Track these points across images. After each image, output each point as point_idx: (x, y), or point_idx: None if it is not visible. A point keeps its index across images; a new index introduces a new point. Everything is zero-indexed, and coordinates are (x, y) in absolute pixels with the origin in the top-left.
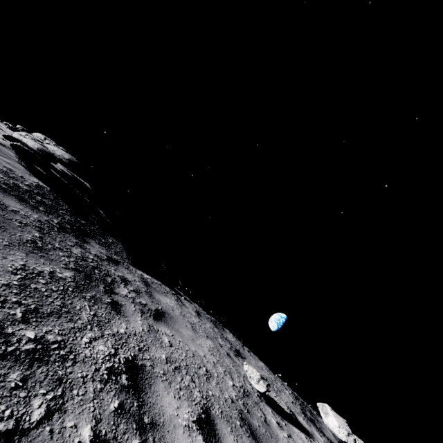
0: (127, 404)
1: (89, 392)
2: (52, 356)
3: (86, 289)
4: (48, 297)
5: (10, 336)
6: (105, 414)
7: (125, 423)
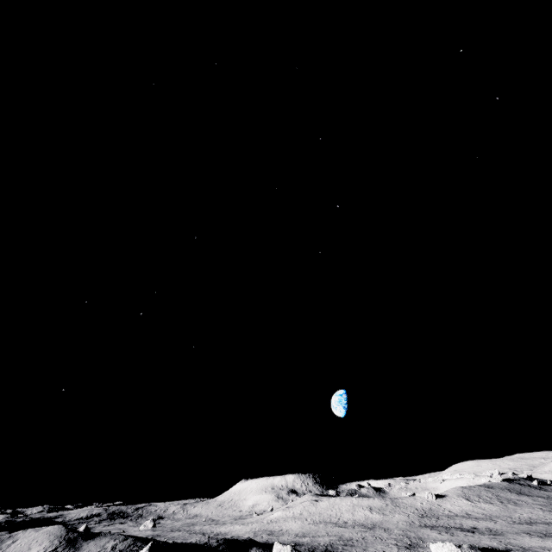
0: None
1: None
2: None
3: (77, 551)
4: None
5: None
6: None
7: None
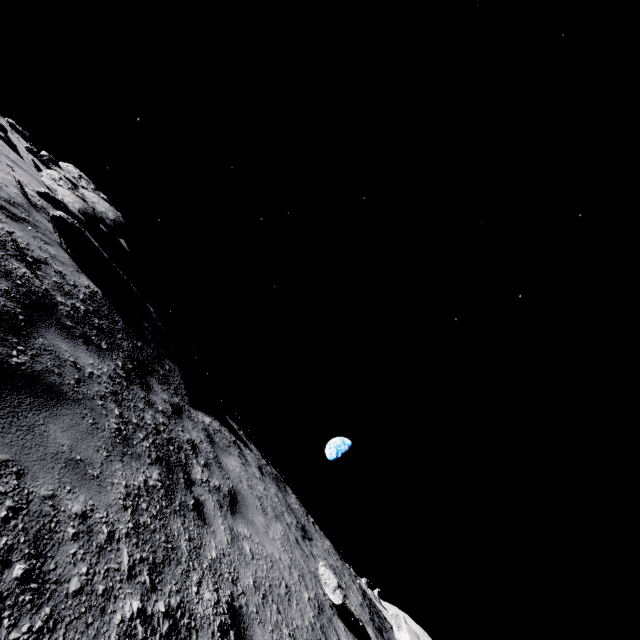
0: None
1: None
2: (181, 630)
3: (173, 493)
4: (155, 532)
5: (152, 619)
6: None
7: None
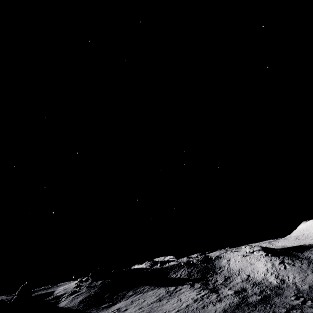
0: None
1: None
2: None
3: None
4: None
5: None
6: None
7: None
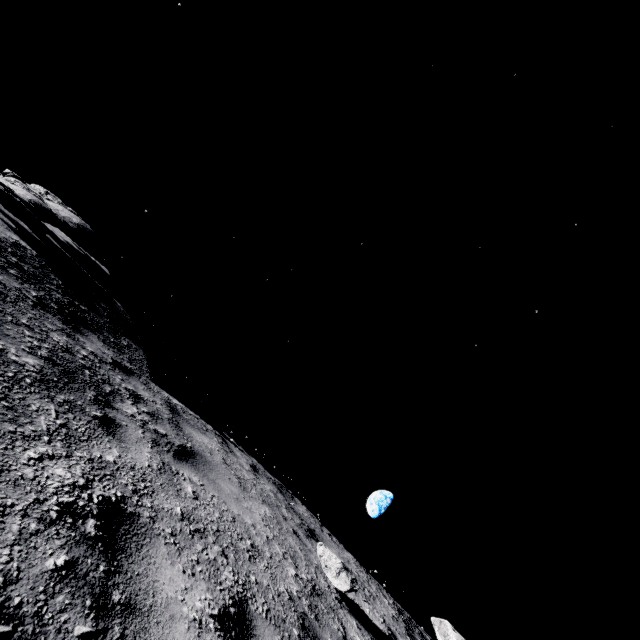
0: (83, 565)
1: (9, 531)
2: None
3: (58, 389)
4: None
5: None
6: (31, 572)
7: (70, 594)
